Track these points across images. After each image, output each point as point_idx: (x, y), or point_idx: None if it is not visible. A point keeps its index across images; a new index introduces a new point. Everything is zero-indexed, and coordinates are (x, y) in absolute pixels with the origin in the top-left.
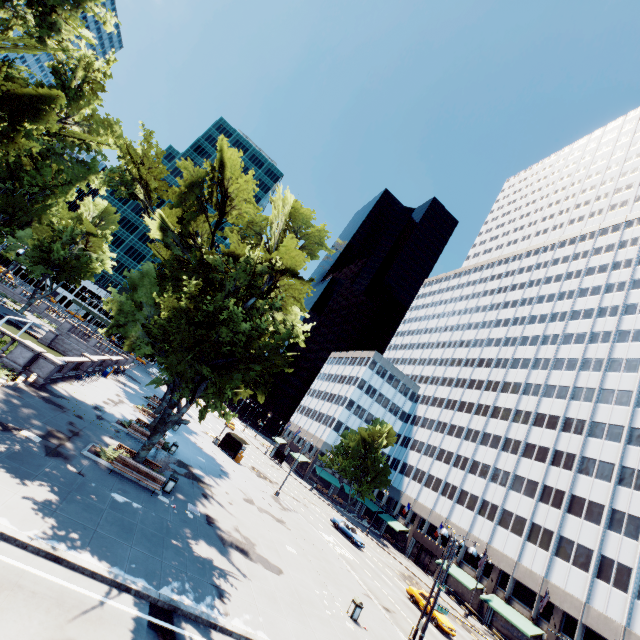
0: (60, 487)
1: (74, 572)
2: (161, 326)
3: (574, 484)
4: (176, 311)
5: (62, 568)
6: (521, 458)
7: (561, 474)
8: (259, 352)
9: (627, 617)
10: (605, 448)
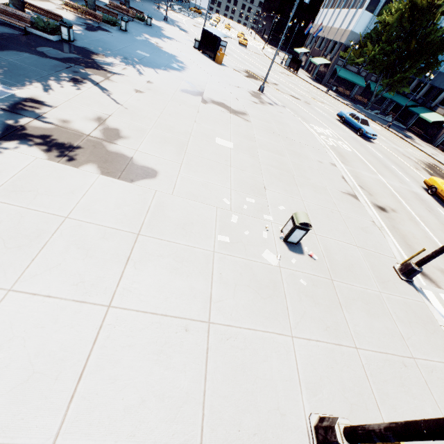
0: None
1: None
2: None
3: None
4: None
5: None
6: None
7: None
8: None
9: None
10: None
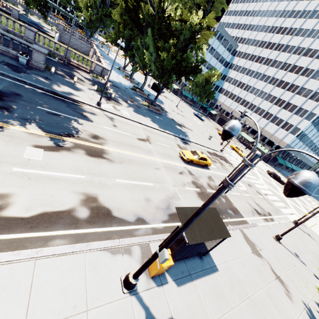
0: (149, 117)
1: (168, 134)
2: (160, 63)
3: (291, 98)
4: (167, 58)
5: (166, 134)
6: (275, 87)
7: (288, 94)
8: (192, 68)
9: (283, 137)
10: (314, 84)
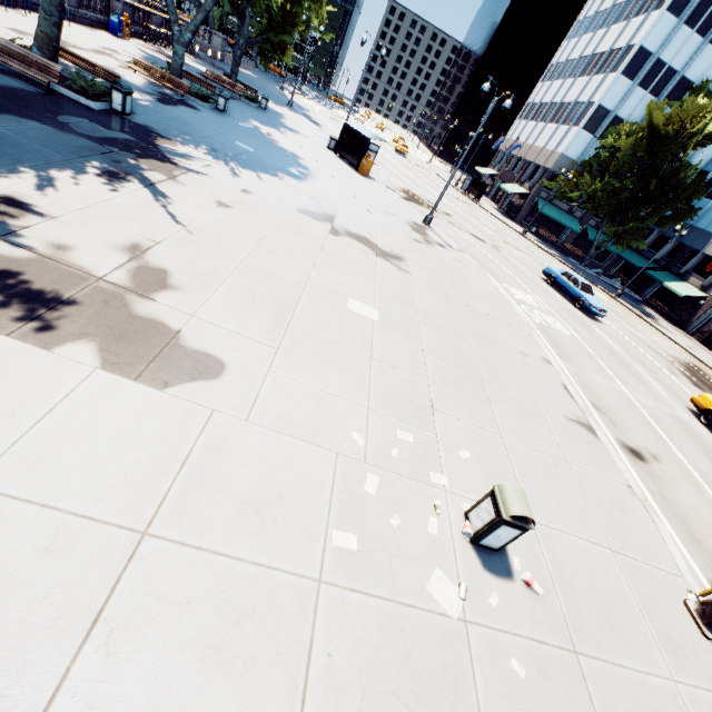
0: None
1: None
2: None
3: None
4: None
5: None
6: None
7: None
8: None
9: None
10: None
